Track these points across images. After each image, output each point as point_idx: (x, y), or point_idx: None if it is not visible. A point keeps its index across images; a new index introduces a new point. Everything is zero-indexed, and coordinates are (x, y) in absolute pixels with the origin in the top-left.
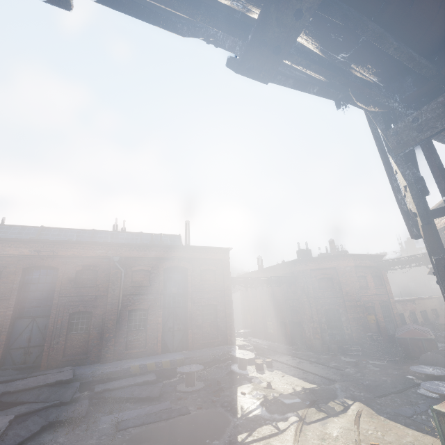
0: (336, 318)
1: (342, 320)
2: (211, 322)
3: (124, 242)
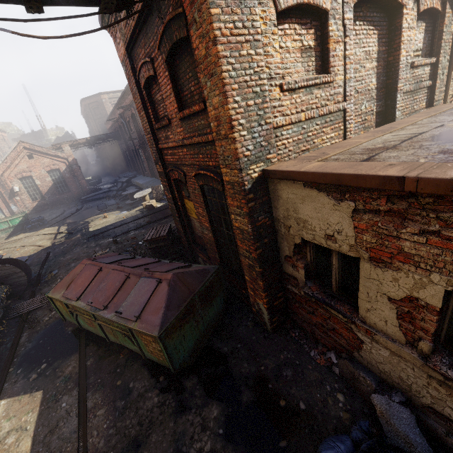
0: None
1: None
2: None
3: None
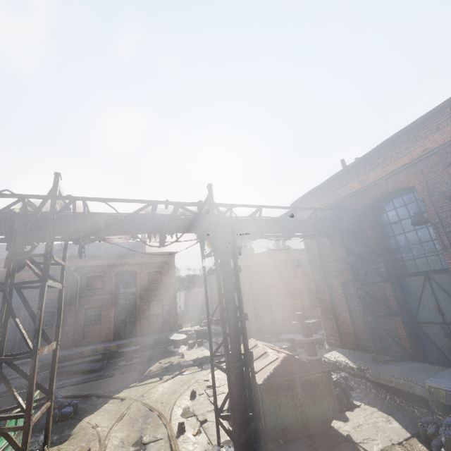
0: (268, 304)
1: (272, 305)
2: (157, 314)
3: (89, 252)
